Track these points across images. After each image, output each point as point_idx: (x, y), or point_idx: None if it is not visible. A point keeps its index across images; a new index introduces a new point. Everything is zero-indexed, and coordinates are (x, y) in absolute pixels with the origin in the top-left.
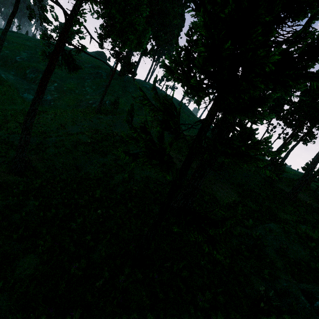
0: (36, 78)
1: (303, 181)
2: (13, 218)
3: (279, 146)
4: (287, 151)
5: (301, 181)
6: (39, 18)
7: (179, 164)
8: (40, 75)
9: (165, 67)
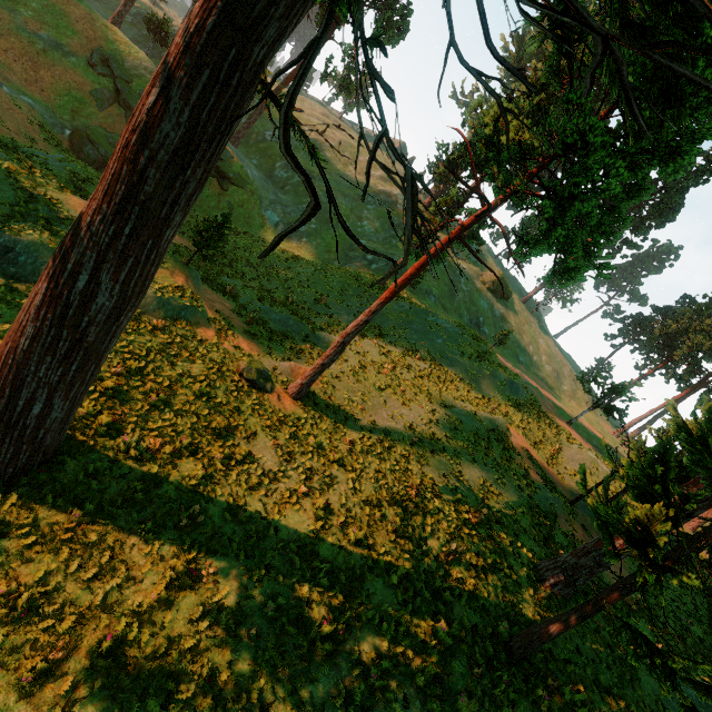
0: (287, 180)
1: None
2: (331, 499)
3: None
4: None
5: None
6: (341, 84)
7: (531, 467)
8: (296, 177)
9: (680, 423)
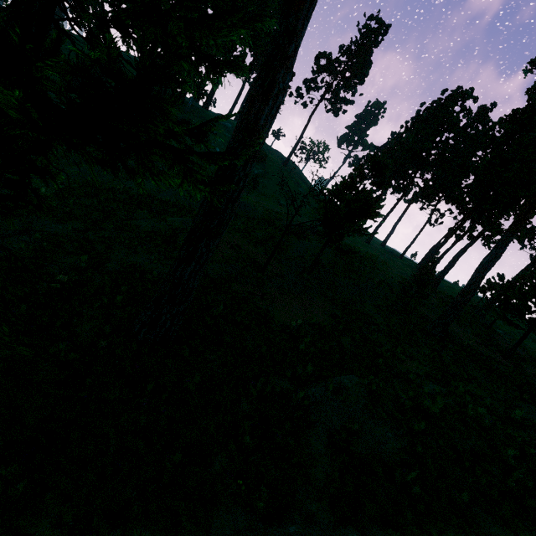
0: None
1: (459, 302)
2: None
3: (439, 244)
4: (454, 256)
5: (457, 302)
6: None
7: (227, 252)
8: None
9: None
